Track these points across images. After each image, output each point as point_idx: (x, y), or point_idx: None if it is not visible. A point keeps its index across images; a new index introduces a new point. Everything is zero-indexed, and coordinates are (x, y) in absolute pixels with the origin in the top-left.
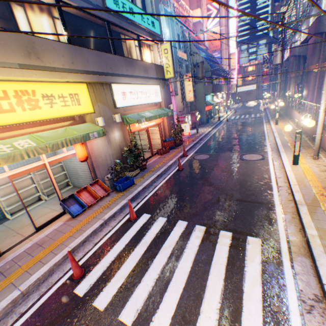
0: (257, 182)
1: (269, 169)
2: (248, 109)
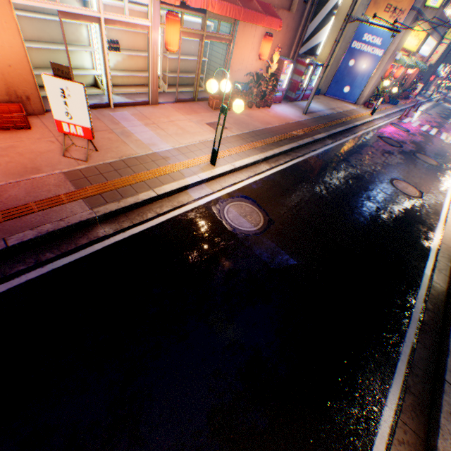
0: None
1: None
2: None
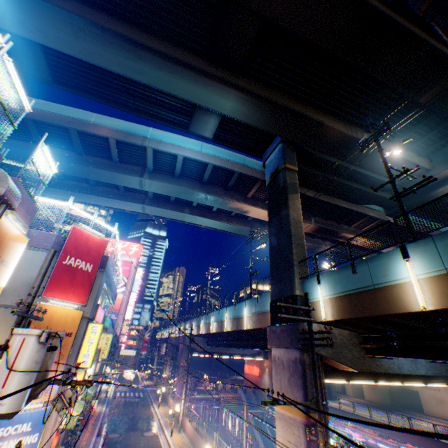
0: (156, 446)
1: (160, 439)
2: (131, 383)
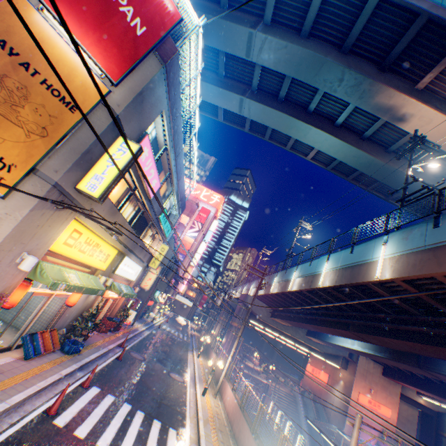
0: (179, 397)
1: (187, 392)
2: (179, 325)
